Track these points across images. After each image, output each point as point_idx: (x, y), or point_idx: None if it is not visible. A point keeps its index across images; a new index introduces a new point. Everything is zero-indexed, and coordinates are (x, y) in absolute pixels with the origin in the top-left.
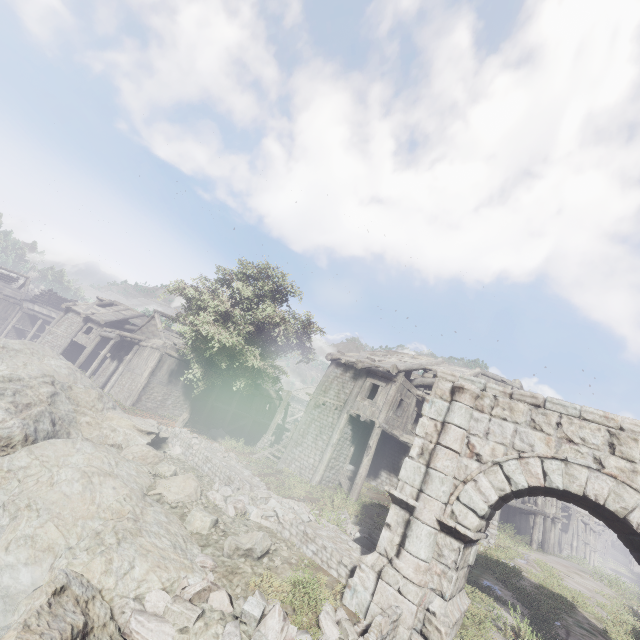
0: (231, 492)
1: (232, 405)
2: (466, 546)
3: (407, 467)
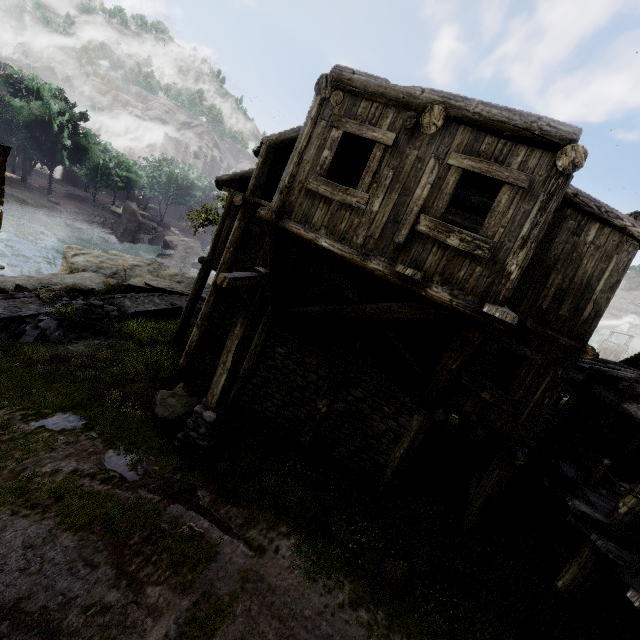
0: (93, 300)
1: None
2: None
3: None
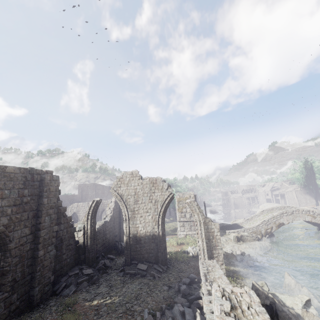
0: None
1: None
2: None
3: None
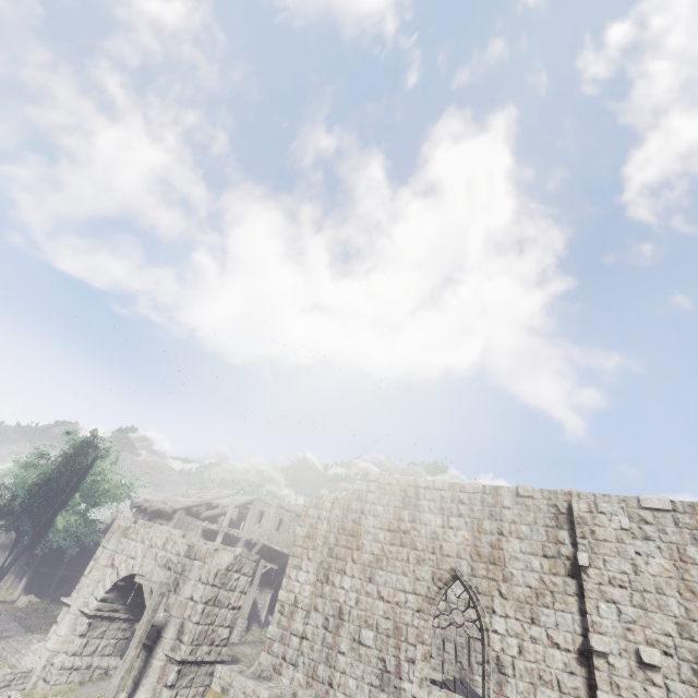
0: None
1: (61, 567)
2: (99, 622)
3: (80, 582)
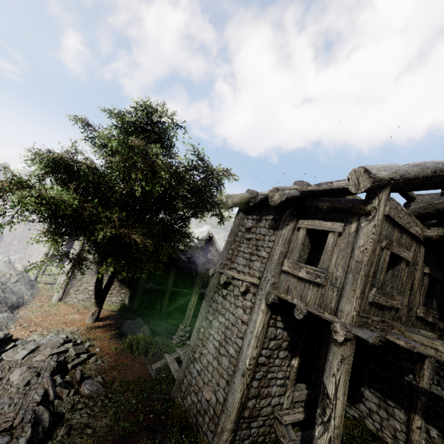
0: None
1: (168, 284)
2: None
3: None
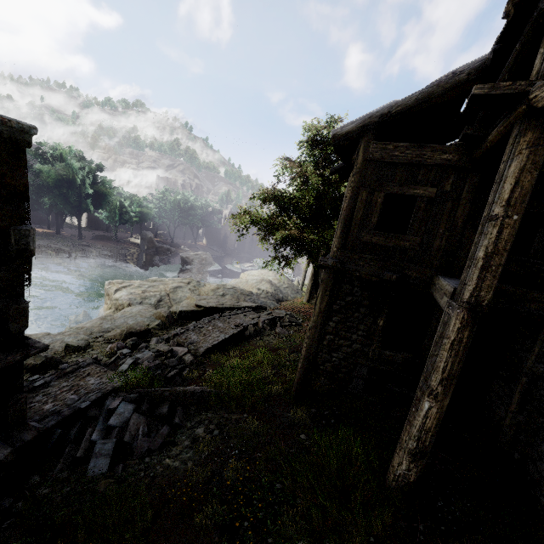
0: (154, 342)
1: None
2: None
3: None
